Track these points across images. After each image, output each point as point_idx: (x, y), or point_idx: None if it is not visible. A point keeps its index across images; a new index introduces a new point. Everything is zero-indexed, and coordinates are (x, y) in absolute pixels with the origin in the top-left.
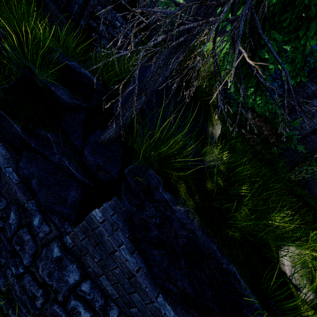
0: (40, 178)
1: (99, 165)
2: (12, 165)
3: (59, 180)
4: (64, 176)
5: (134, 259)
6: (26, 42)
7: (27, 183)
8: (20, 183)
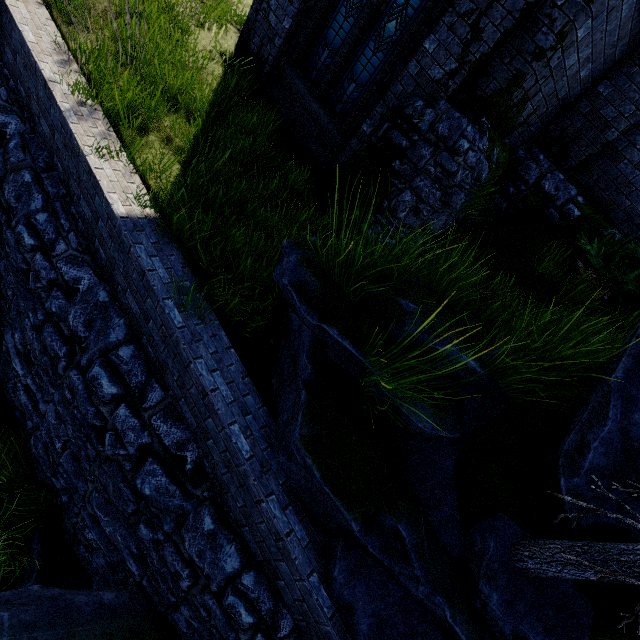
0: (378, 617)
1: (525, 638)
2: (315, 563)
3: (415, 628)
4: (426, 622)
5: None
6: (355, 300)
7: (349, 618)
8: (334, 612)
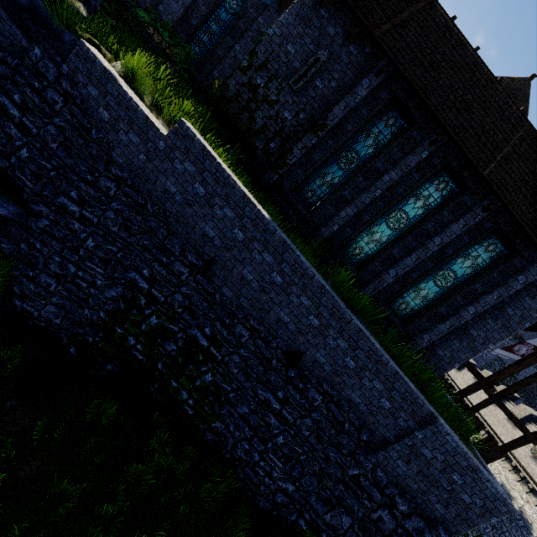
0: None
1: None
2: None
3: None
4: None
5: (0, 9)
6: None
7: None
8: None
